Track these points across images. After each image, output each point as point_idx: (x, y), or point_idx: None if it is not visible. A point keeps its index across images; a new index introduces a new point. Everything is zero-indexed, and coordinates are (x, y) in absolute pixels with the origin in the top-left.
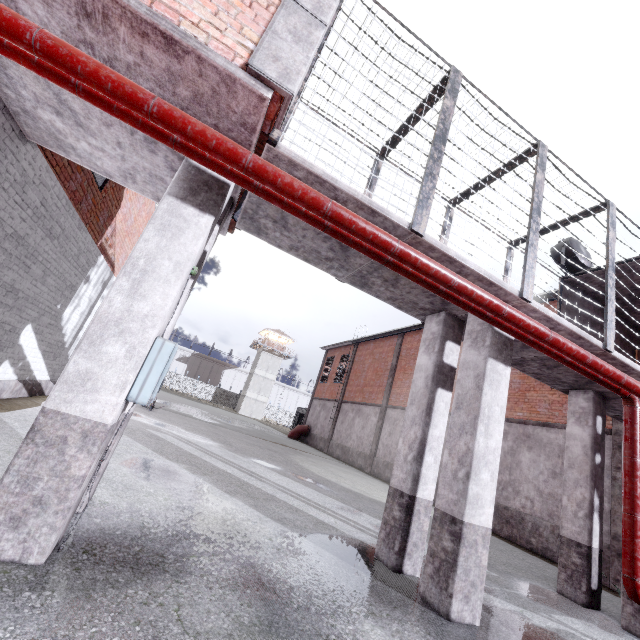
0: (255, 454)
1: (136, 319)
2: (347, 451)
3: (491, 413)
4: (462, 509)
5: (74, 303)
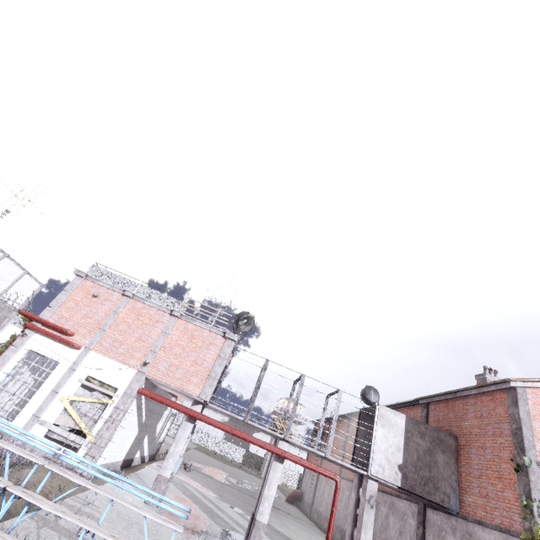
0: (234, 503)
1: (176, 453)
2: (319, 515)
3: (272, 481)
4: (256, 515)
5: (161, 419)
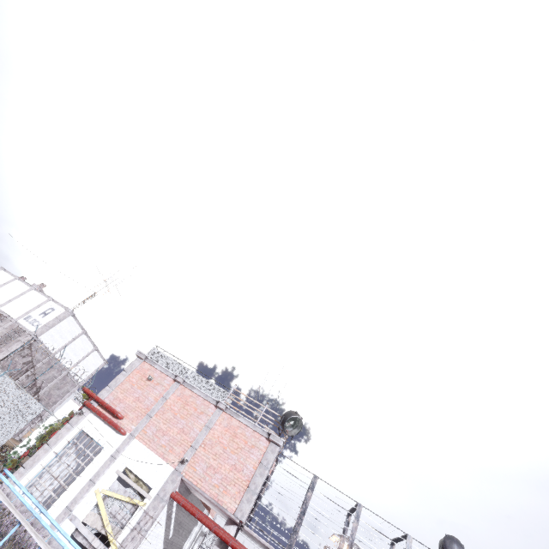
0: None
1: None
2: None
3: None
4: None
5: (189, 538)
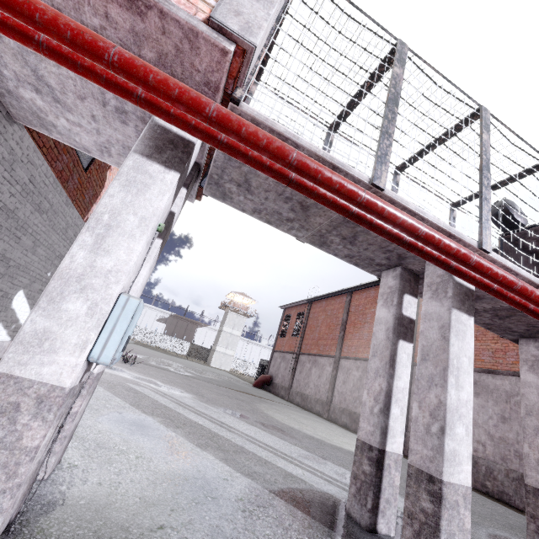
0: (224, 404)
1: (99, 275)
2: (306, 398)
3: (460, 364)
4: (440, 467)
5: None
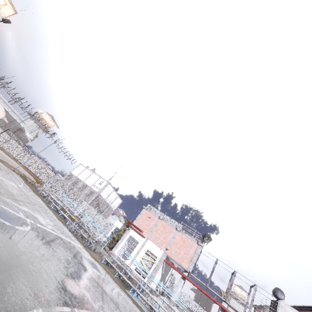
0: None
1: (177, 291)
2: None
3: None
4: None
5: (167, 275)
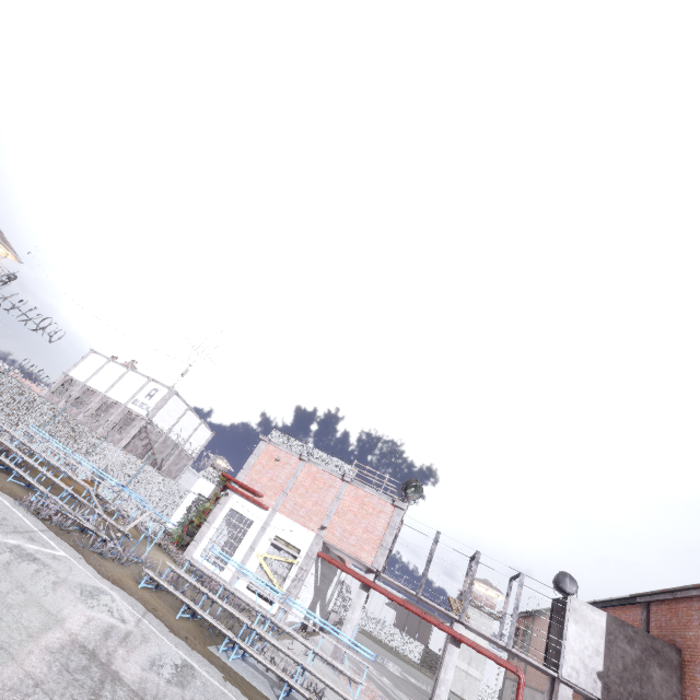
0: (411, 696)
1: (352, 619)
2: None
3: (448, 665)
4: (433, 697)
5: (331, 586)
